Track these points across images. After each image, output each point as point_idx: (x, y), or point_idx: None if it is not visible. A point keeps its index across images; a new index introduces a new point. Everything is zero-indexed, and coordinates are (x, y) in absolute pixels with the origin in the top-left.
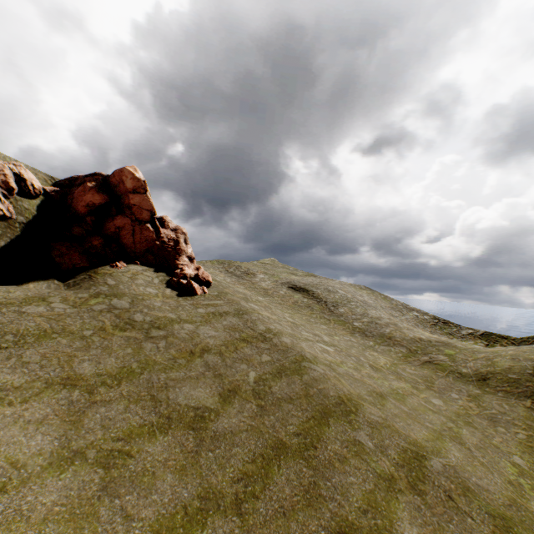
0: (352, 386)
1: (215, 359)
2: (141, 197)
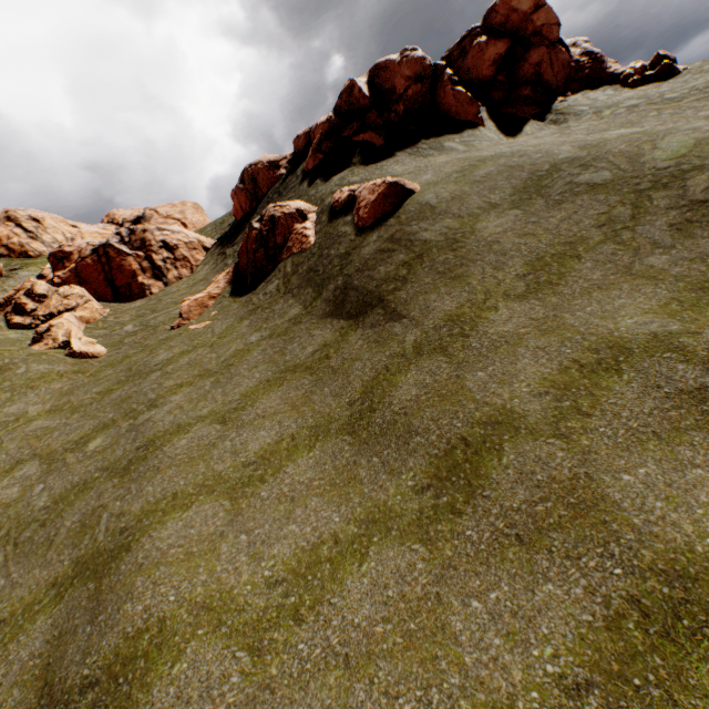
0: None
1: None
2: (544, 12)
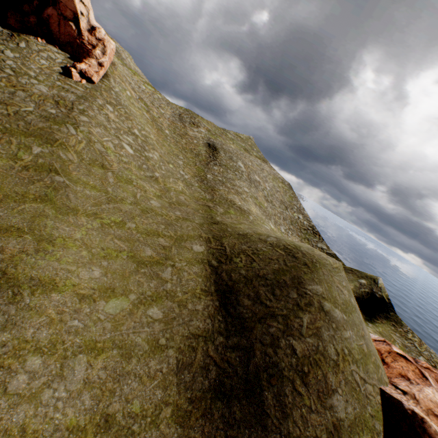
0: (85, 150)
1: (23, 95)
2: None
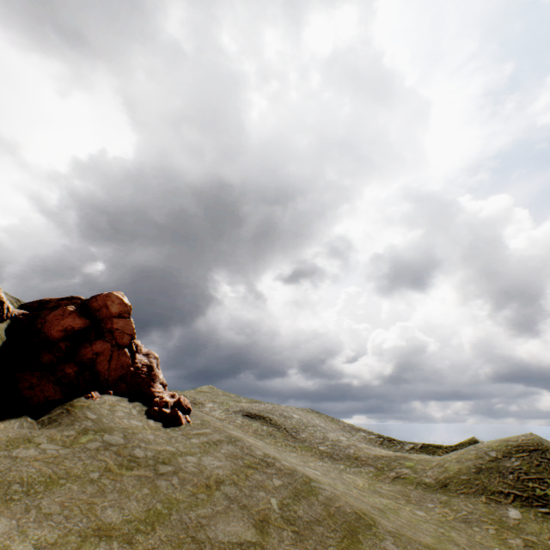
0: (358, 502)
1: (233, 490)
2: (125, 321)
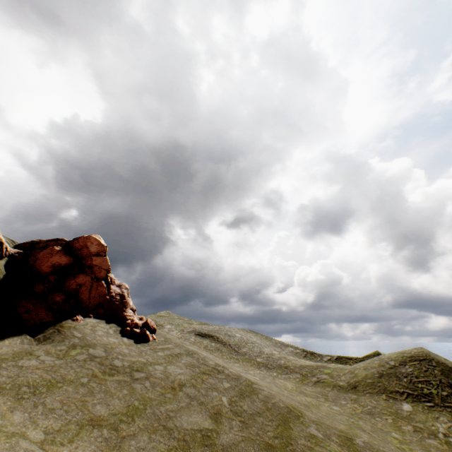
0: (289, 399)
1: (192, 391)
2: (102, 258)
